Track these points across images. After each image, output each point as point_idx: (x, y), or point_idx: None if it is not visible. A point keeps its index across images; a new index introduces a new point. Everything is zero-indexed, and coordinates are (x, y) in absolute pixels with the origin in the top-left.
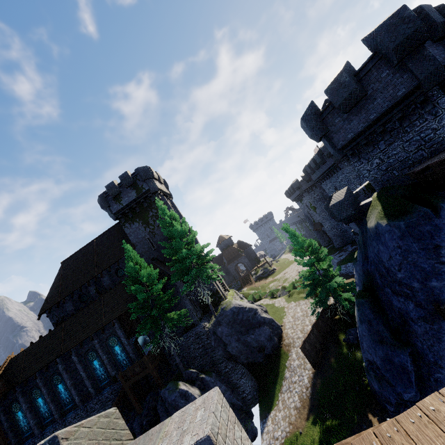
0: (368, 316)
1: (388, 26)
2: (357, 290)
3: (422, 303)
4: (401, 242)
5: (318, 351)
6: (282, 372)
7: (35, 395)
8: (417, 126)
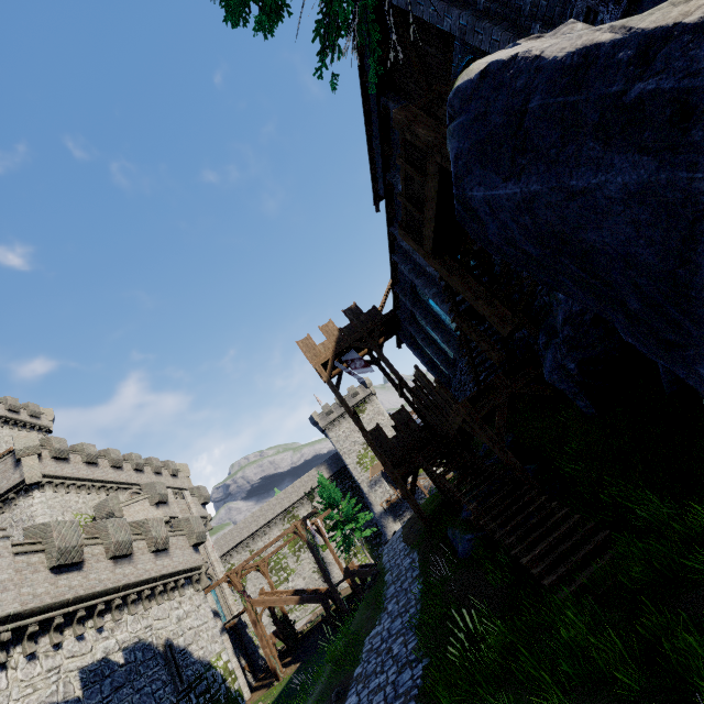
0: None
1: None
2: None
3: None
4: None
5: None
6: None
7: (421, 322)
8: None
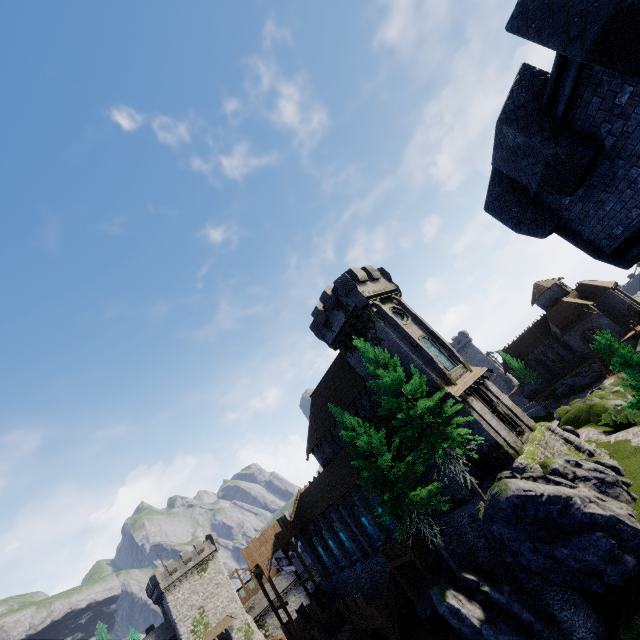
0: None
1: None
2: None
3: None
4: None
5: None
6: None
7: (325, 536)
8: None
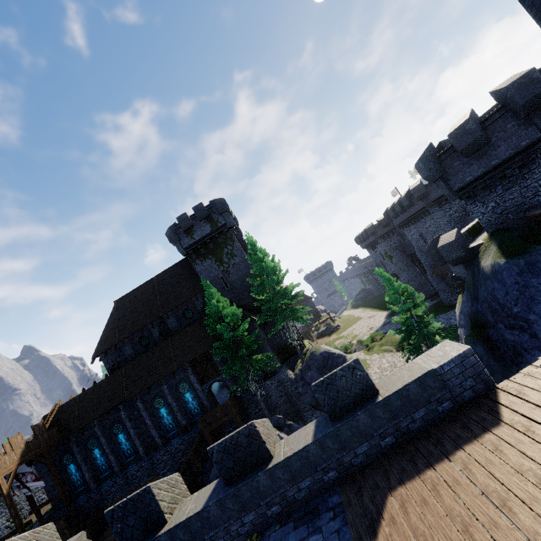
0: (479, 352)
1: (518, 84)
2: (460, 332)
3: (537, 333)
4: (519, 278)
5: None
6: None
7: (91, 445)
8: (536, 174)
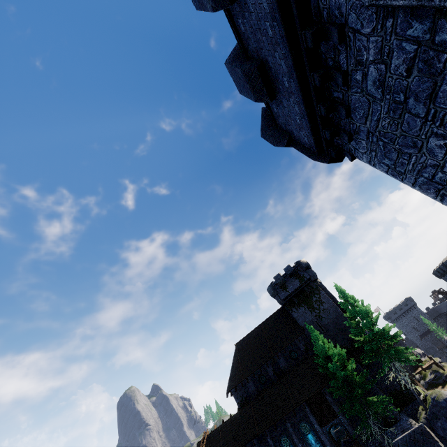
0: None
1: None
2: None
3: None
4: None
5: None
6: None
7: None
8: None
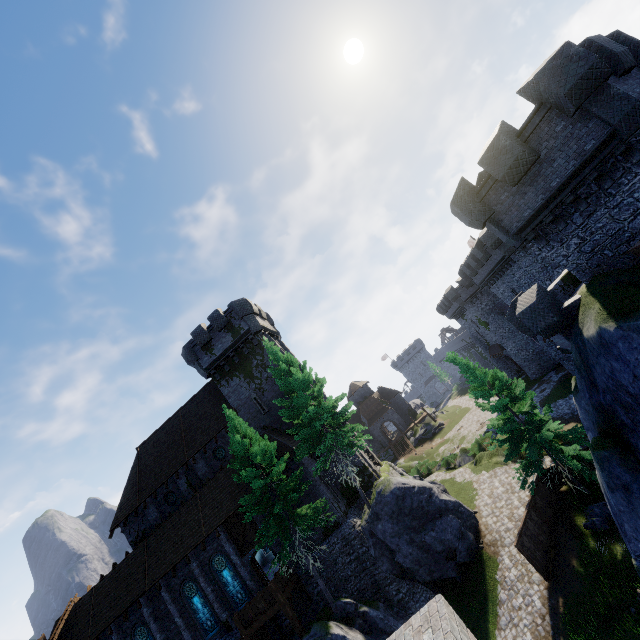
0: (621, 477)
1: (551, 69)
2: (589, 438)
3: None
4: None
5: (547, 549)
6: (493, 592)
7: None
8: (625, 184)
